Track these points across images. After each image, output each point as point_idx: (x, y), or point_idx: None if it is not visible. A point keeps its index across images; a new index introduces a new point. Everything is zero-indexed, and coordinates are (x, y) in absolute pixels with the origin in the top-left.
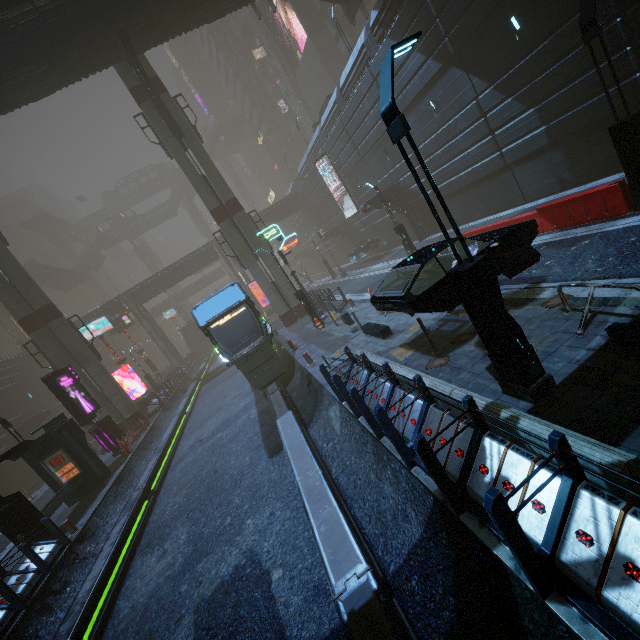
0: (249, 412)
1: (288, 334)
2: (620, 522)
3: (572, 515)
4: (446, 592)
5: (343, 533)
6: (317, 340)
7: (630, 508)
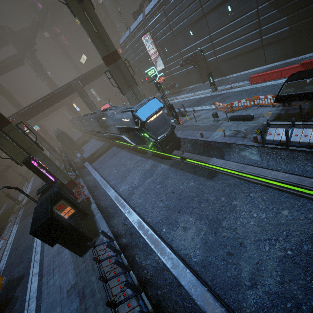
0: (160, 167)
1: None
2: None
3: None
4: None
5: None
6: (188, 129)
7: None
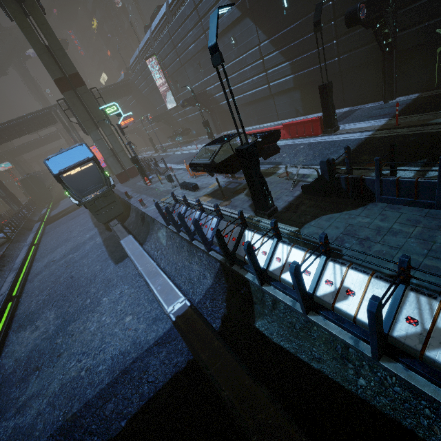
0: (95, 240)
1: (123, 188)
2: (290, 250)
3: (275, 253)
4: (223, 302)
5: (171, 287)
6: (147, 192)
7: (294, 245)
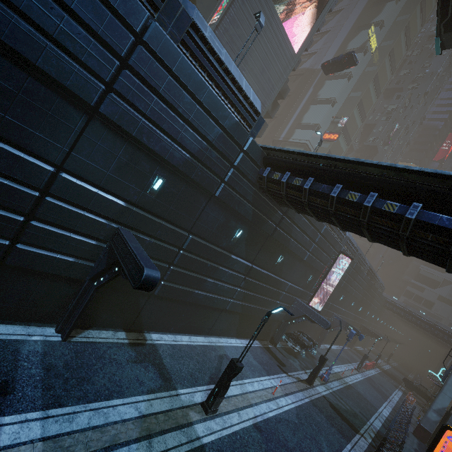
0: None
1: None
2: None
3: None
4: None
5: None
6: None
7: None
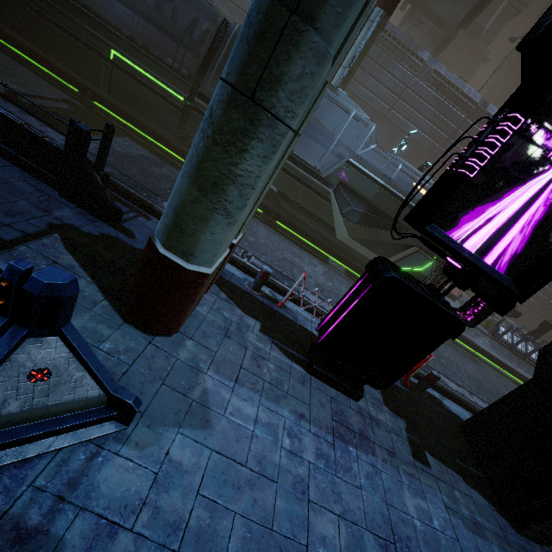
0: None
1: None
2: None
3: None
4: None
5: None
6: None
7: None
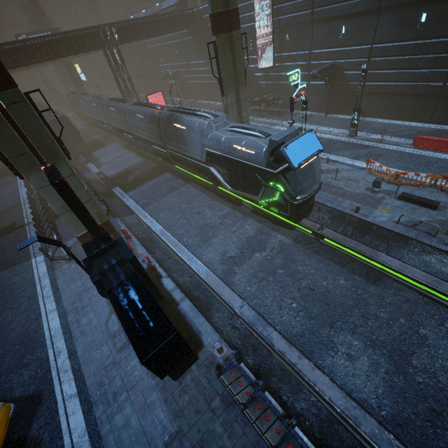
0: (276, 237)
1: None
2: None
3: None
4: None
5: None
6: (324, 188)
7: None
